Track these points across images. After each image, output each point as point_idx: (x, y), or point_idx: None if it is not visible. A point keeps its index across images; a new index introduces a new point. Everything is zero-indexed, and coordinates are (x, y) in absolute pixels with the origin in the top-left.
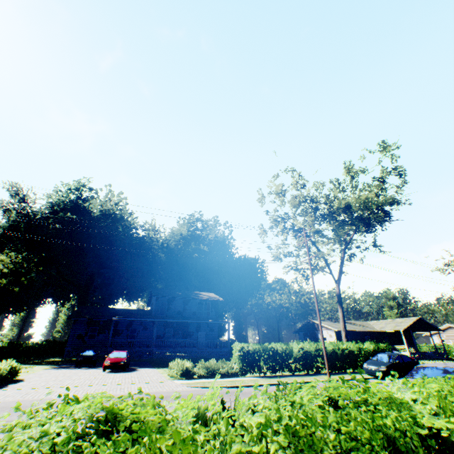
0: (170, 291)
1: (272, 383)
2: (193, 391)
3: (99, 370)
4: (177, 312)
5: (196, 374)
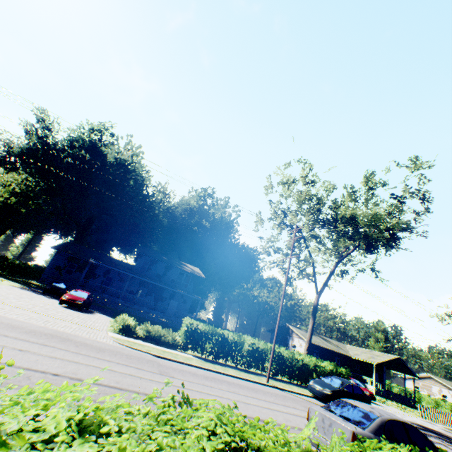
0: (157, 253)
1: (202, 366)
2: (112, 347)
3: (58, 302)
4: (156, 275)
5: (135, 334)
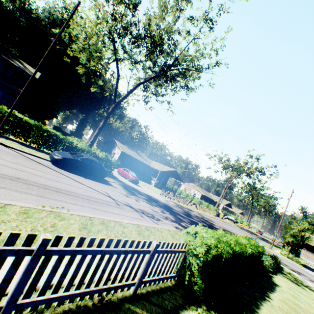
0: None
1: None
2: None
3: None
4: None
5: None
